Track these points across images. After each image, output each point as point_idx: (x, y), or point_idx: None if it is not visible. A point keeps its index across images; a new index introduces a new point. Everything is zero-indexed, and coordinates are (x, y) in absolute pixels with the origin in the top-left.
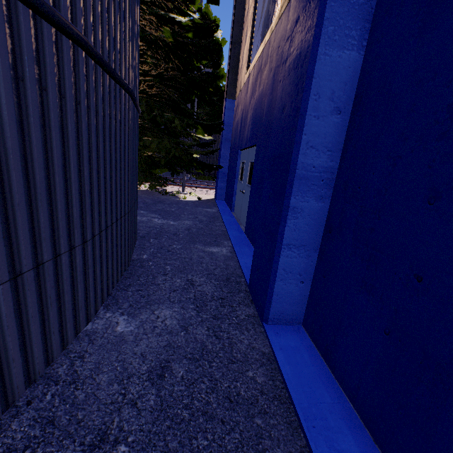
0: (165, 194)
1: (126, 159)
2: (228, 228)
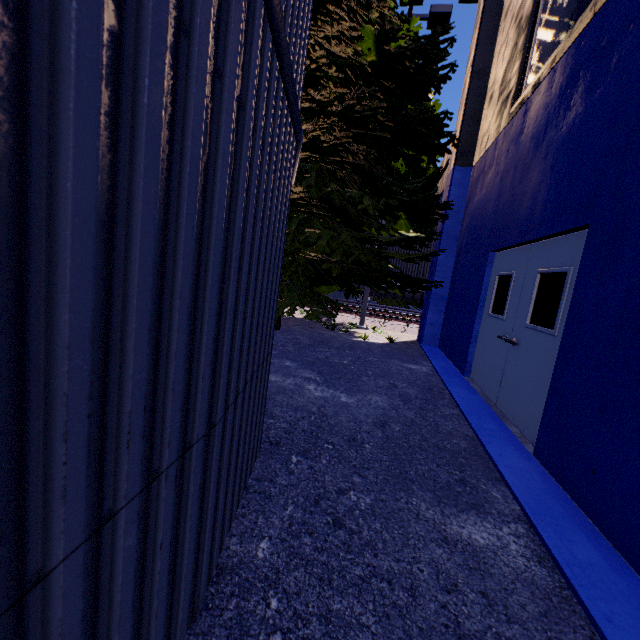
0: (333, 328)
1: (213, 223)
2: (480, 432)
